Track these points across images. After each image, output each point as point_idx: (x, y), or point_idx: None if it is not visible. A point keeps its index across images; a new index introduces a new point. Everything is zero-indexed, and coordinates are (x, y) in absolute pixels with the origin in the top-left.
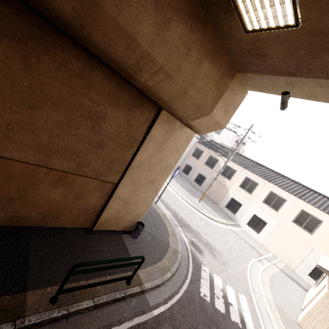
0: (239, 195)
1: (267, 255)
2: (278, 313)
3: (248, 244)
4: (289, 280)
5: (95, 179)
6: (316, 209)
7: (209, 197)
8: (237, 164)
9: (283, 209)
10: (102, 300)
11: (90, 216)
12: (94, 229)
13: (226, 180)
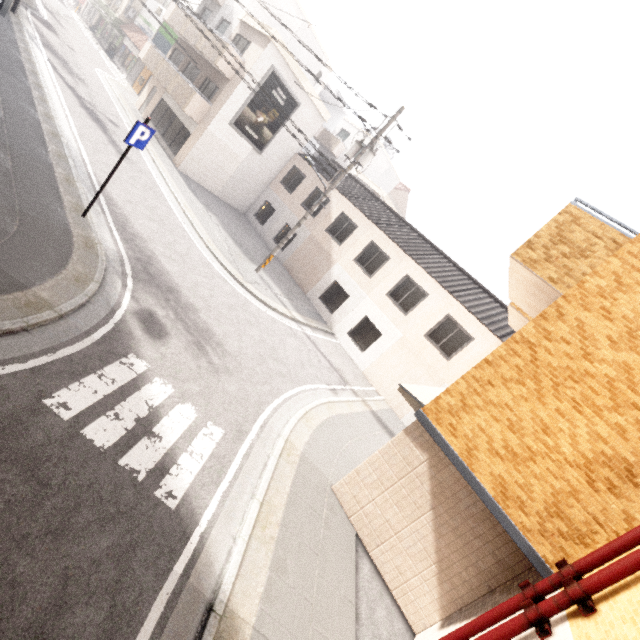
0: (349, 276)
1: (361, 387)
2: (296, 468)
3: (328, 363)
4: (377, 429)
5: None
6: (471, 317)
7: (295, 276)
8: (362, 214)
9: (417, 311)
10: None
11: None
12: None
13: (334, 244)
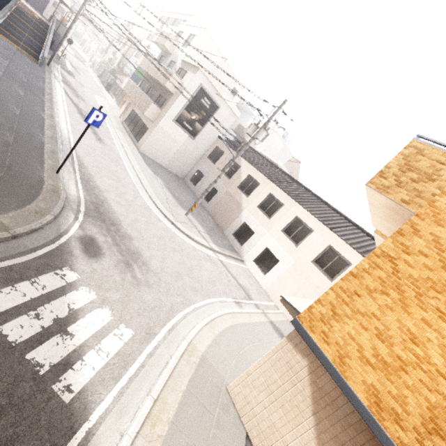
0: (254, 218)
1: (262, 302)
2: (195, 368)
3: (236, 282)
4: (274, 336)
5: None
6: (348, 247)
7: (216, 219)
8: (263, 175)
9: (305, 243)
10: None
11: None
12: None
13: (243, 196)
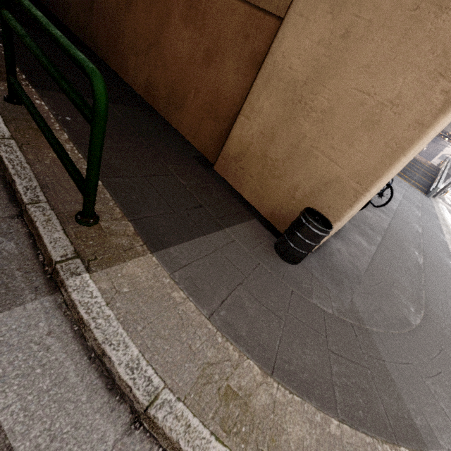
0: None
1: None
2: None
3: None
4: None
5: (241, 2)
6: None
7: None
8: None
9: None
10: (5, 151)
11: (218, 127)
12: (216, 169)
13: None
